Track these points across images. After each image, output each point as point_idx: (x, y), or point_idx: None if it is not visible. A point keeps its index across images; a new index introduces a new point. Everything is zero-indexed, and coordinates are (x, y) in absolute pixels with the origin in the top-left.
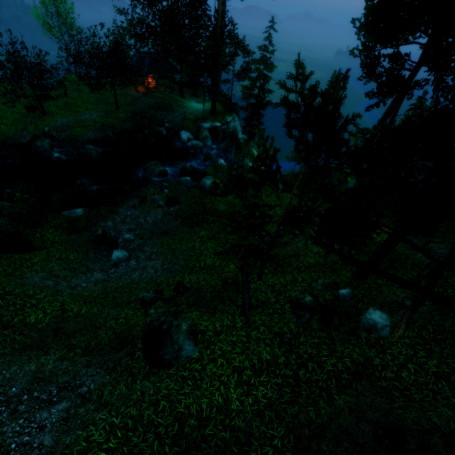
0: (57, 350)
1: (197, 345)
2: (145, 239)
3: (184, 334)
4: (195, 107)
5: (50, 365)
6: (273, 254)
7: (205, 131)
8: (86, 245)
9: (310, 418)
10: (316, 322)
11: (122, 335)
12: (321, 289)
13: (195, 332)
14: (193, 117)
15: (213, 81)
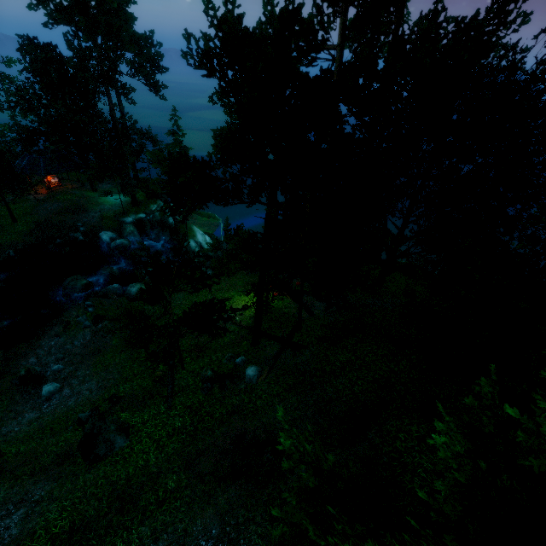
0: (5, 483)
1: (129, 437)
2: (76, 365)
3: (114, 432)
4: (112, 201)
5: (2, 494)
6: (199, 342)
7: (128, 226)
8: (9, 390)
9: (198, 448)
10: (217, 388)
11: (64, 454)
12: (227, 362)
13: (126, 428)
14: (112, 214)
15: (124, 180)
